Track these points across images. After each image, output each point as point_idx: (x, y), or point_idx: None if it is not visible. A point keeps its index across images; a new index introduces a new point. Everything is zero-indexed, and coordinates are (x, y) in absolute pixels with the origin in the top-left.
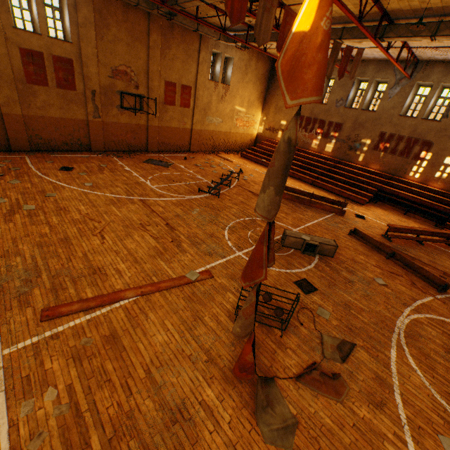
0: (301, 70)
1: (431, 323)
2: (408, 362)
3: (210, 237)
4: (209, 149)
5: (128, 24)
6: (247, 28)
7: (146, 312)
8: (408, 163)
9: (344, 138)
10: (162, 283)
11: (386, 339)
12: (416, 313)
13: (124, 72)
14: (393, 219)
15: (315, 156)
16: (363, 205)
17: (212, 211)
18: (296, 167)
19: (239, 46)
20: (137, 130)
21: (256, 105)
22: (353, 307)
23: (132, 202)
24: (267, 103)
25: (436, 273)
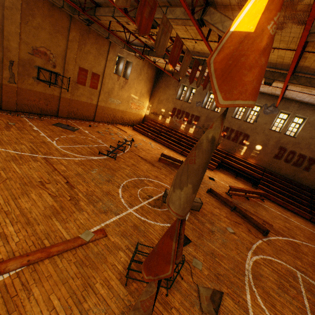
0: (239, 71)
1: (265, 262)
2: (259, 303)
3: (106, 195)
4: (110, 121)
5: (52, 19)
6: (143, 45)
7: (30, 287)
8: (236, 146)
9: (201, 126)
10: (54, 247)
11: (242, 283)
12: (255, 255)
13: (43, 53)
14: (230, 181)
15: (182, 135)
16: (212, 170)
17: (109, 171)
18: (170, 141)
19: (137, 56)
20: (50, 98)
21: (146, 96)
22: (217, 255)
23: (35, 160)
24: (153, 96)
25: (259, 220)
